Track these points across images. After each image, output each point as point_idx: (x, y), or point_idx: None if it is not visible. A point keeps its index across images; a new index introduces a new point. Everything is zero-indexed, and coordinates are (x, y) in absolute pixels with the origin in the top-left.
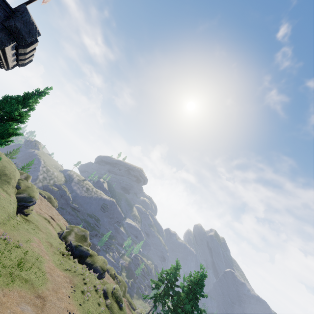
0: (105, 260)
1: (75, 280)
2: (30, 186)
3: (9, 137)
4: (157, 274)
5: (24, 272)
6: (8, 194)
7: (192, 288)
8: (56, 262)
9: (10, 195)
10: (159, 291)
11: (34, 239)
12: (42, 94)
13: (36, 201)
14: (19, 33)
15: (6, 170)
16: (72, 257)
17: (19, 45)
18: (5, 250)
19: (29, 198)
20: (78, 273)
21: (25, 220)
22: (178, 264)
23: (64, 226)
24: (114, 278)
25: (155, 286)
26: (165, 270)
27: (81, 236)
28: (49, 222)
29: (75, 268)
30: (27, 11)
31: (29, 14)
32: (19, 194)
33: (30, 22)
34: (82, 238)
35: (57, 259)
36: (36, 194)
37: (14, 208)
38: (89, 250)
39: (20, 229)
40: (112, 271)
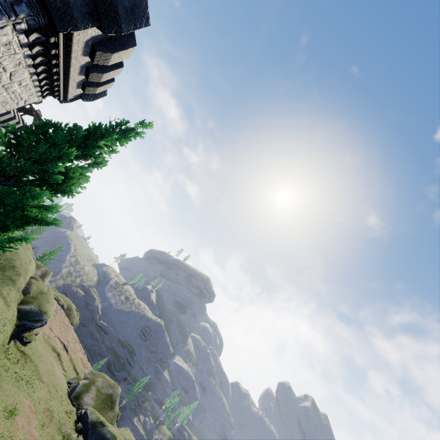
0: None
1: None
2: (45, 291)
3: (23, 226)
4: None
5: None
6: (7, 303)
7: None
8: None
9: (9, 305)
10: None
11: (23, 405)
12: (130, 133)
13: (47, 320)
14: (112, 6)
15: (17, 260)
16: None
17: (100, 44)
18: None
19: (38, 315)
20: None
21: (21, 353)
22: None
23: (79, 365)
24: None
25: None
26: None
27: (105, 397)
28: (59, 357)
29: None
30: None
31: None
32: (24, 303)
33: None
34: (106, 401)
35: None
36: (51, 307)
37: (8, 332)
38: (117, 438)
39: (5, 379)
40: None
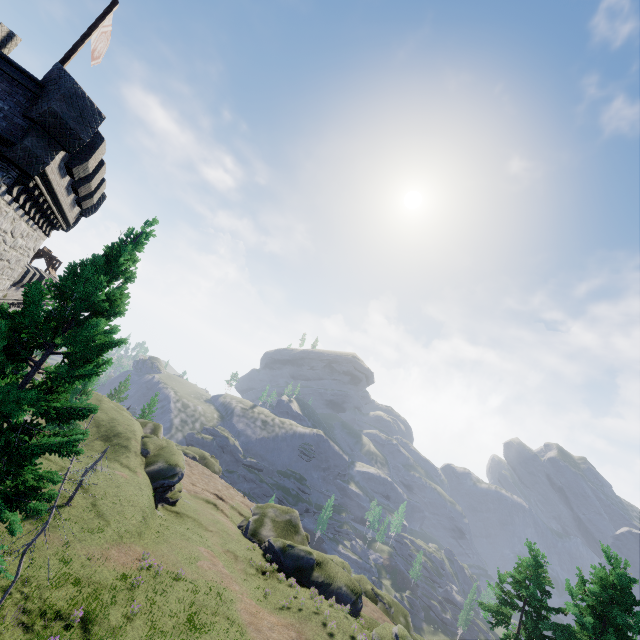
0: (343, 563)
1: (308, 630)
2: (165, 445)
3: (100, 354)
4: (493, 589)
5: (203, 635)
6: (132, 470)
7: (604, 615)
8: (256, 595)
9: (135, 471)
10: (508, 629)
11: (200, 553)
12: (141, 238)
13: (182, 472)
14: (63, 125)
15: (117, 425)
16: (283, 575)
17: (71, 160)
18: (156, 594)
19: (170, 470)
20: (307, 612)
21: (174, 513)
22: (536, 553)
23: (244, 509)
24: (376, 601)
25: (497, 618)
26: (506, 574)
27: (284, 524)
28: (217, 507)
29: (297, 601)
30: (66, 73)
31: (71, 78)
32: (150, 465)
33: (76, 94)
34: (287, 527)
35: (256, 588)
36: (179, 458)
37: (150, 495)
38: (312, 553)
39: (171, 536)
40: (365, 585)
